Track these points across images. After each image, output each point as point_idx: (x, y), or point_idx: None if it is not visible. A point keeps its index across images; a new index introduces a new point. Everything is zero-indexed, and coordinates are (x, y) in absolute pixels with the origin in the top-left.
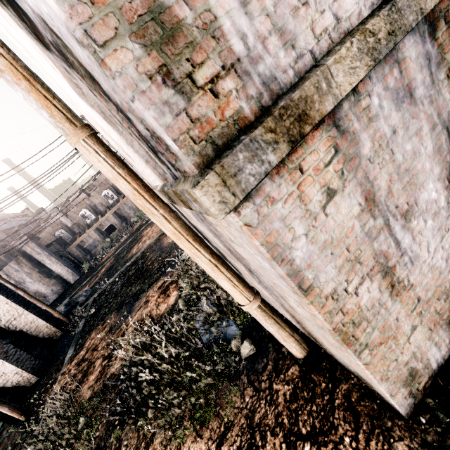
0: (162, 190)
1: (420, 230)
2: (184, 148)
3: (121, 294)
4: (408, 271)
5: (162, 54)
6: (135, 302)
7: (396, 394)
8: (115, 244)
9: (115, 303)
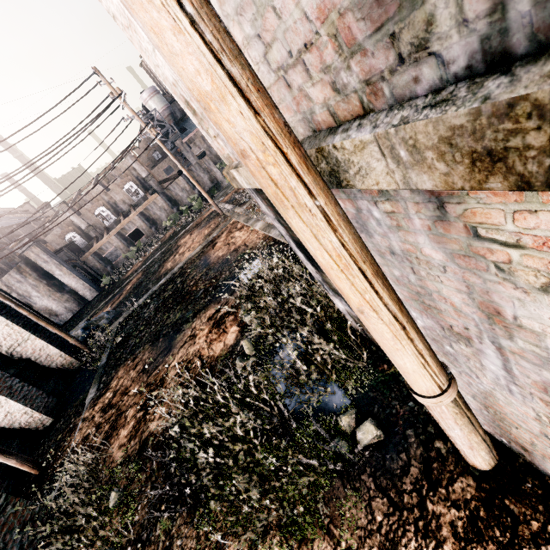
0: (315, 148)
1: None
2: None
3: (156, 321)
4: None
5: None
6: (176, 335)
7: None
8: (143, 254)
9: (148, 333)
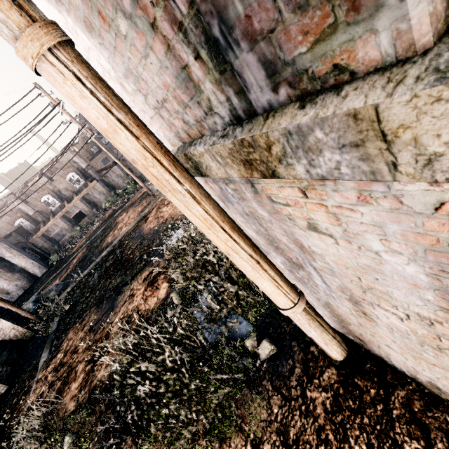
0: (183, 153)
1: None
2: None
3: (100, 287)
4: None
5: None
6: (117, 296)
7: None
8: (86, 232)
9: (93, 298)
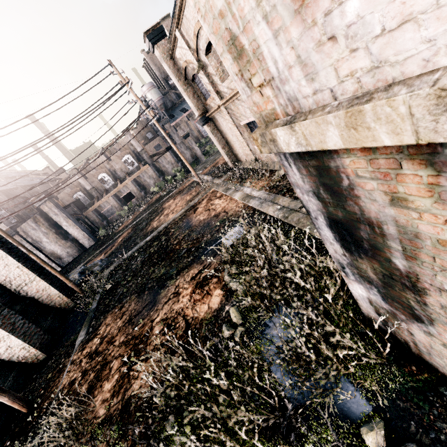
0: None
1: None
2: None
3: (142, 274)
4: None
5: None
6: (160, 290)
7: None
8: (133, 213)
9: (135, 284)
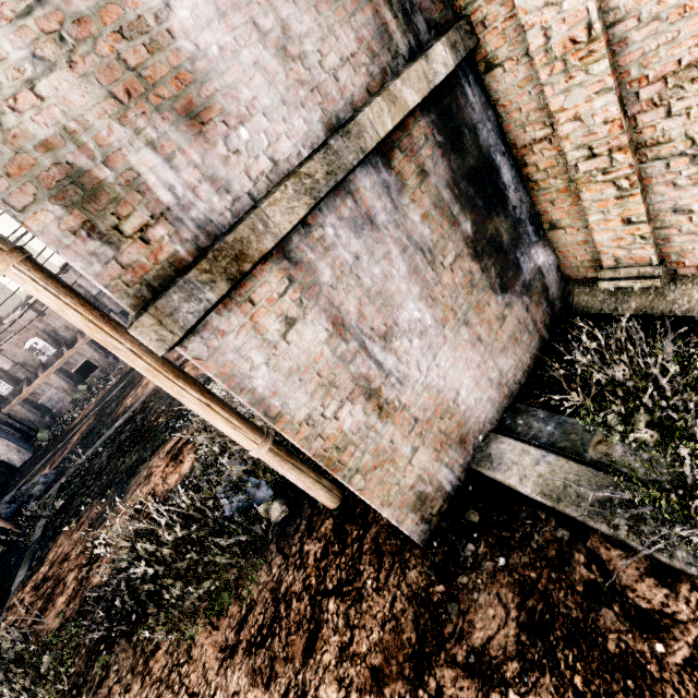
0: None
1: (405, 350)
2: (117, 293)
3: (108, 470)
4: (397, 392)
5: (85, 212)
6: (130, 479)
7: (404, 520)
8: (96, 393)
9: (98, 486)
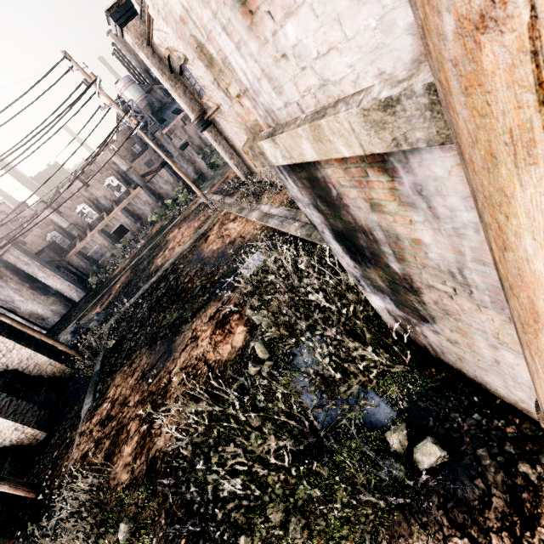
0: None
1: None
2: None
3: (151, 322)
4: None
5: None
6: (175, 337)
7: None
8: (130, 251)
9: (144, 335)
